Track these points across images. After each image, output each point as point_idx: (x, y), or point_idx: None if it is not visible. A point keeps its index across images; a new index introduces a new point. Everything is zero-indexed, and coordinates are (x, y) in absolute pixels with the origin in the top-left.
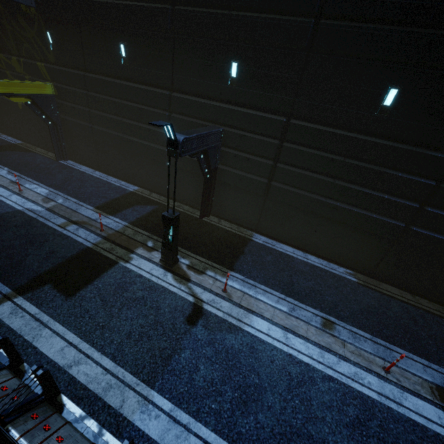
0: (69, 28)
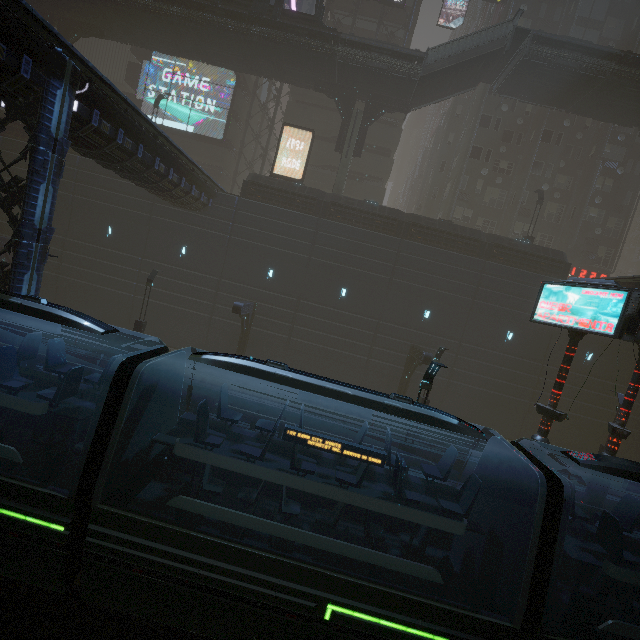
0: None
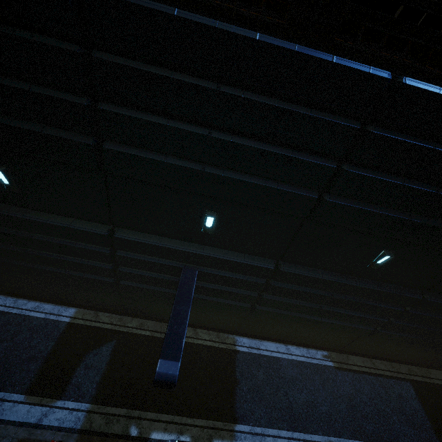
0: None
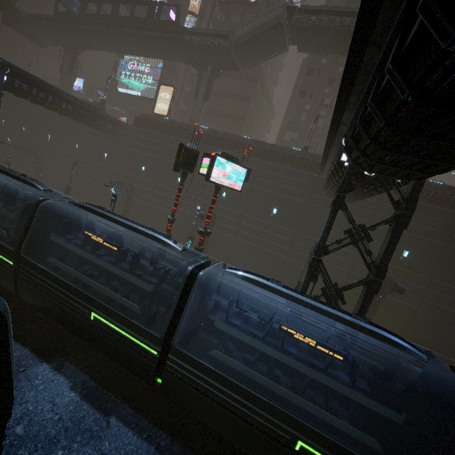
0: (11, 120)
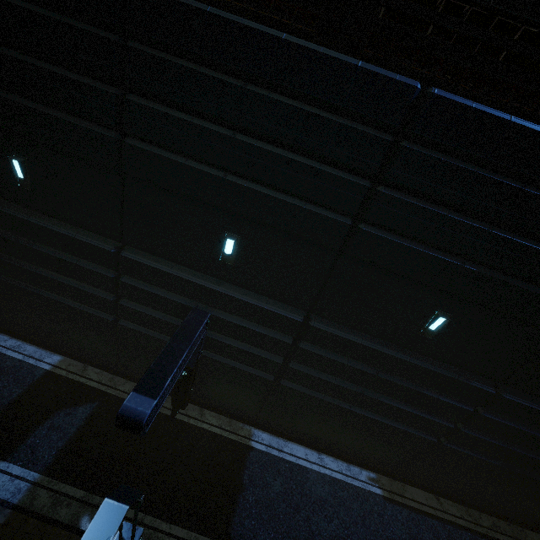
0: None
